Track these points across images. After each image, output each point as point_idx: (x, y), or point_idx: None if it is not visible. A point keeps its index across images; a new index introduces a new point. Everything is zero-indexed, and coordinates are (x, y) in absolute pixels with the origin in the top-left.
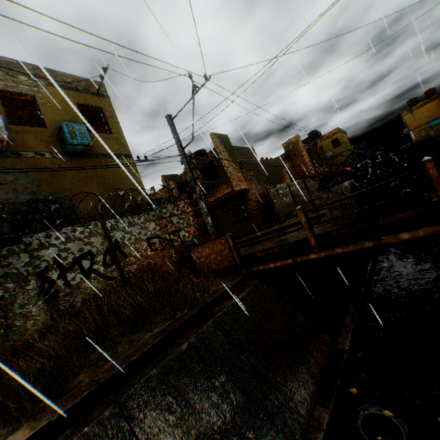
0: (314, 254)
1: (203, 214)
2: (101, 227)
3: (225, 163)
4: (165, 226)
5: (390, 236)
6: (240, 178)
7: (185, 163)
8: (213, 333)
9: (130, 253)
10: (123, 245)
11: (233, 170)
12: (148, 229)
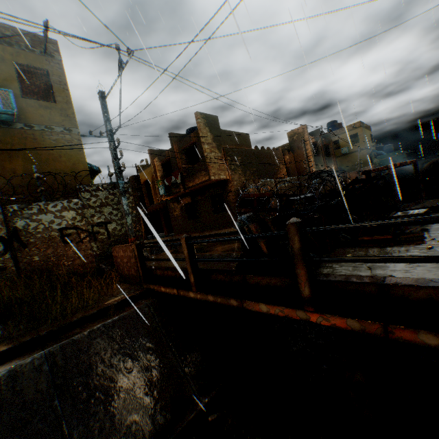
0: (192, 292)
1: (123, 212)
2: (1, 212)
3: (206, 148)
4: (91, 216)
5: (252, 303)
6: (222, 167)
7: (112, 152)
8: (37, 366)
9: (34, 243)
10: (26, 234)
11: (214, 157)
12: (65, 219)
